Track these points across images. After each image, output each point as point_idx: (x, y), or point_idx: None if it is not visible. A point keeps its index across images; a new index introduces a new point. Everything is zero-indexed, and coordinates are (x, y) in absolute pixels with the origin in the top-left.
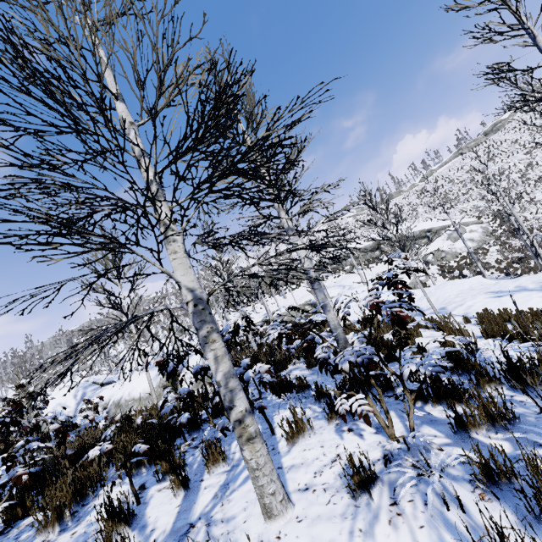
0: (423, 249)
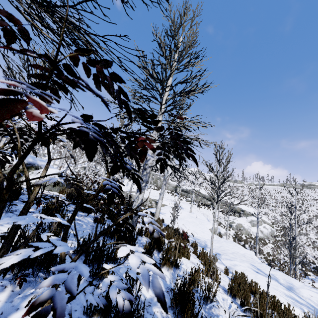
0: (233, 217)
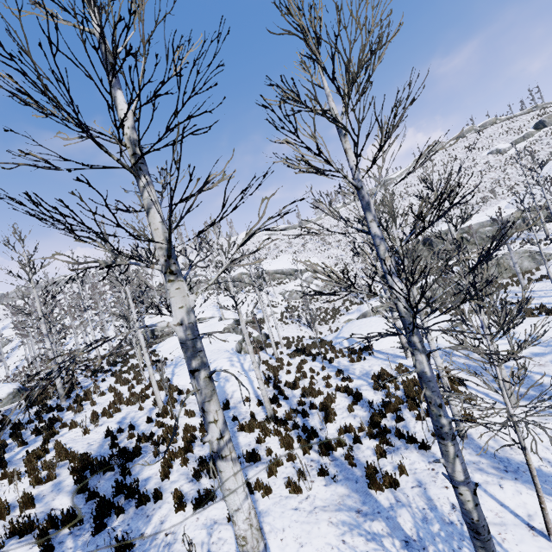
0: (287, 286)
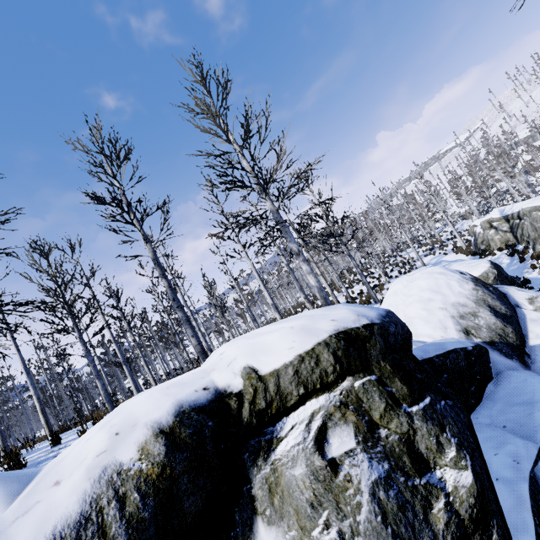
0: None
